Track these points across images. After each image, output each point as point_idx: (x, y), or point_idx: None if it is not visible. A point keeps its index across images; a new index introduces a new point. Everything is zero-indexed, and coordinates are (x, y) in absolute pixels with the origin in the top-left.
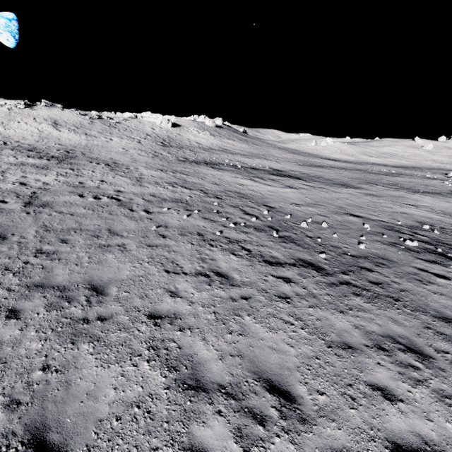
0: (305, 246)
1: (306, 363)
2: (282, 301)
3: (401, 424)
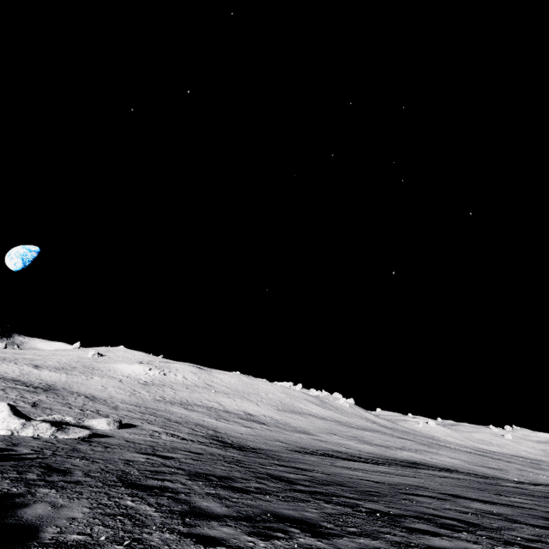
0: None
1: None
2: None
3: None
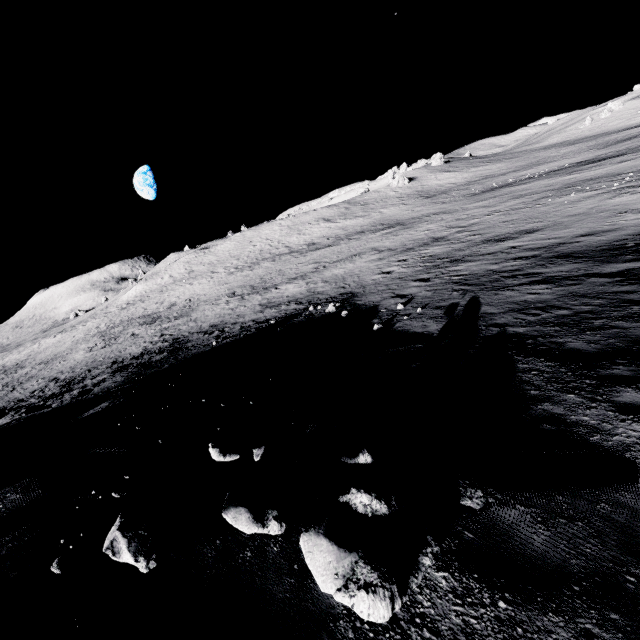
0: None
1: None
2: None
3: None
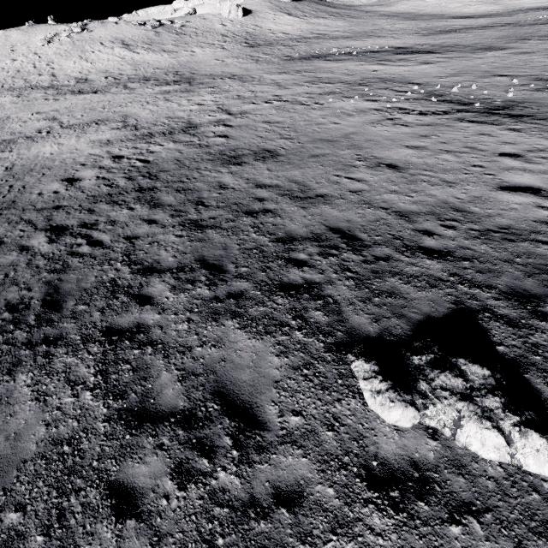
0: (461, 103)
1: (479, 141)
2: (456, 127)
3: (528, 147)
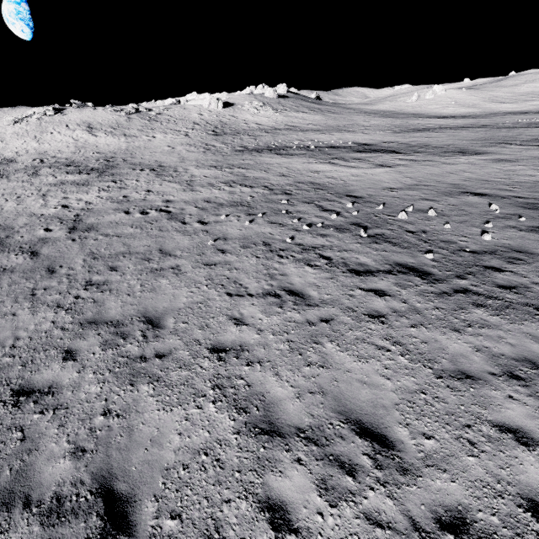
0: (404, 246)
1: (407, 399)
2: (374, 322)
3: None
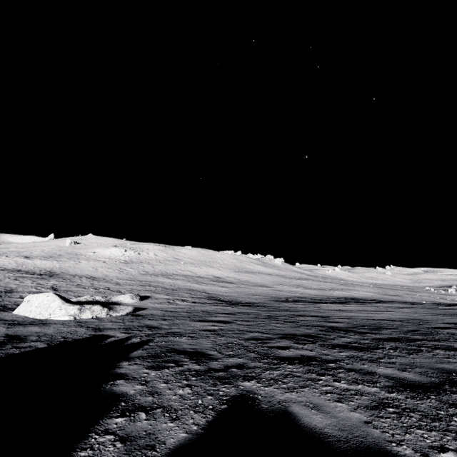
0: None
1: None
2: None
3: None
